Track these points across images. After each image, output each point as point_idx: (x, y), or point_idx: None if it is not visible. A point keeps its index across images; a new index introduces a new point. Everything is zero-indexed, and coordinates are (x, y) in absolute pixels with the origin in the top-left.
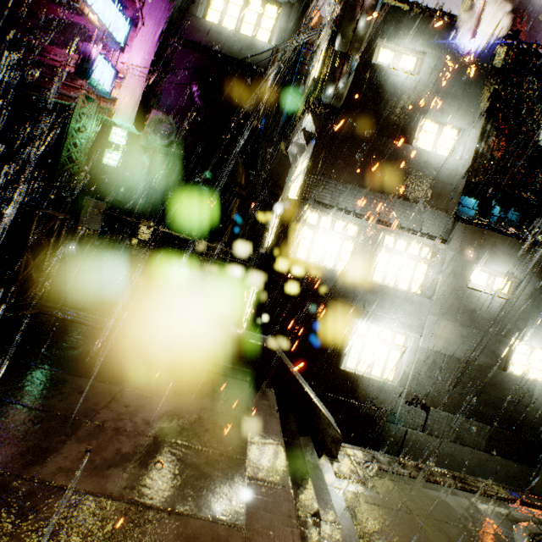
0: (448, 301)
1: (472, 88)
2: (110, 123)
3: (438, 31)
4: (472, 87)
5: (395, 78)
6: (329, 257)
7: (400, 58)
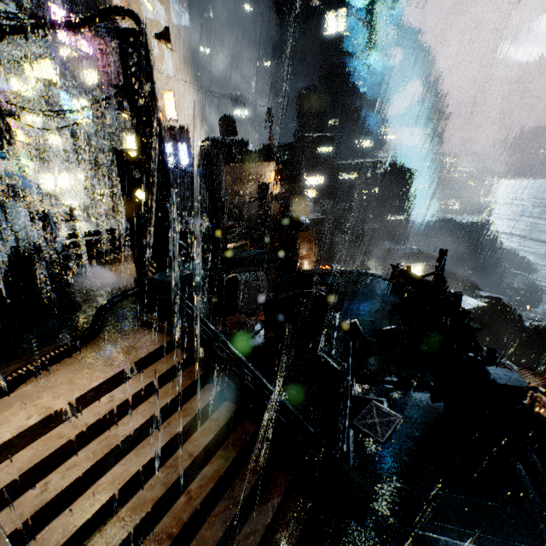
0: (74, 186)
1: (48, 118)
2: (21, 156)
3: (33, 104)
4: (48, 118)
5: (32, 125)
6: (48, 185)
7: (31, 117)
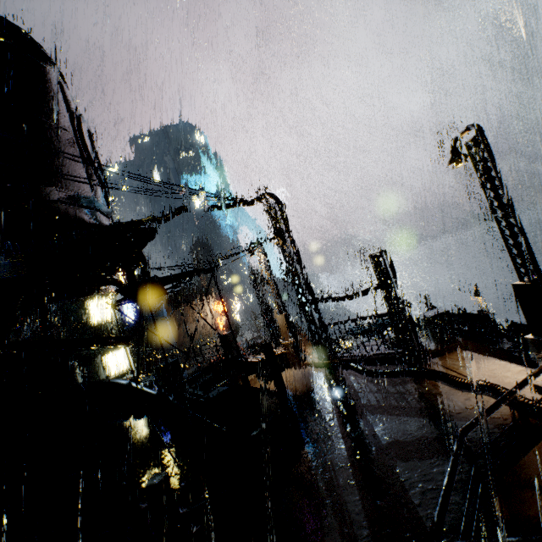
0: None
1: None
2: None
3: None
4: None
5: None
6: None
7: None
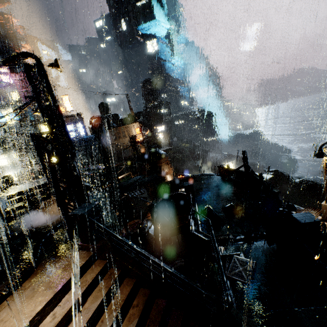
0: (11, 163)
1: None
2: None
3: None
4: None
5: None
6: None
7: None
